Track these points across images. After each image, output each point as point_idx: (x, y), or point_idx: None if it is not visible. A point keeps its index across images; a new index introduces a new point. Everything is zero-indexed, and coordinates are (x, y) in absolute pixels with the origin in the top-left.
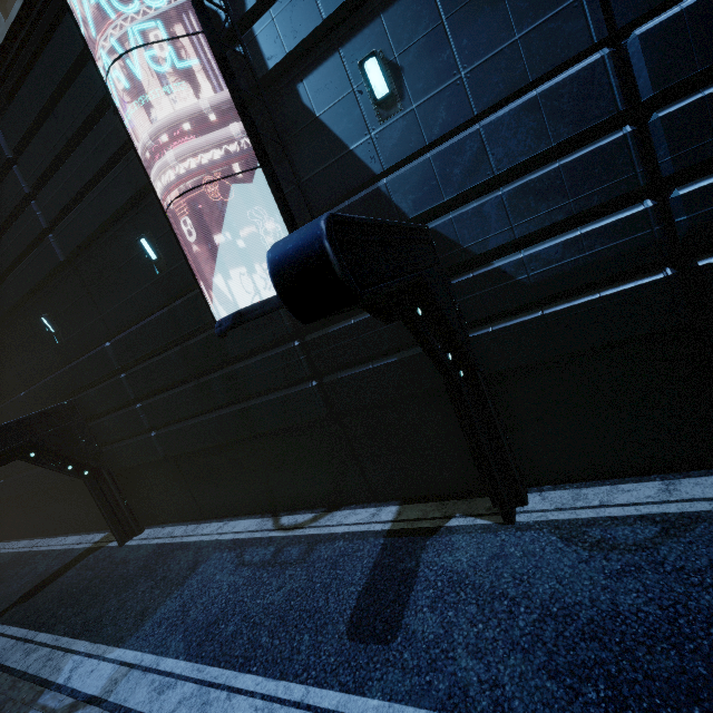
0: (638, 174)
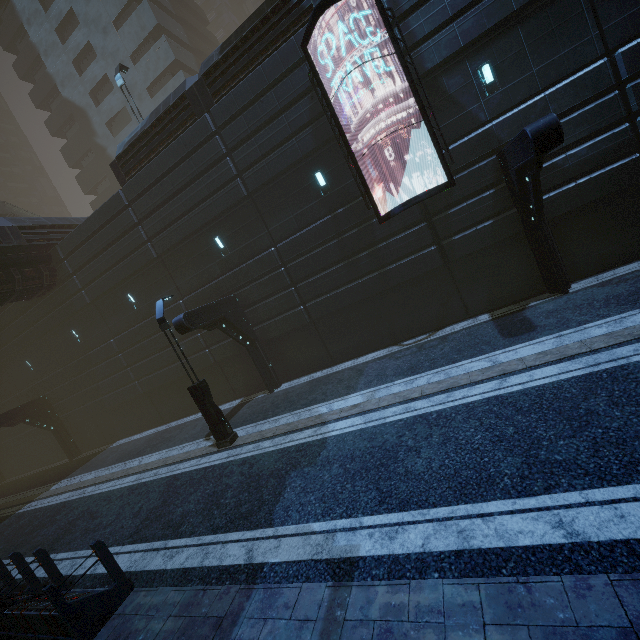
0: (622, 111)
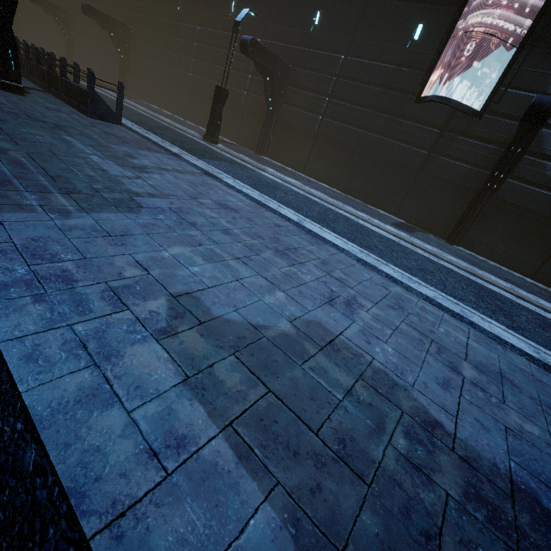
0: None
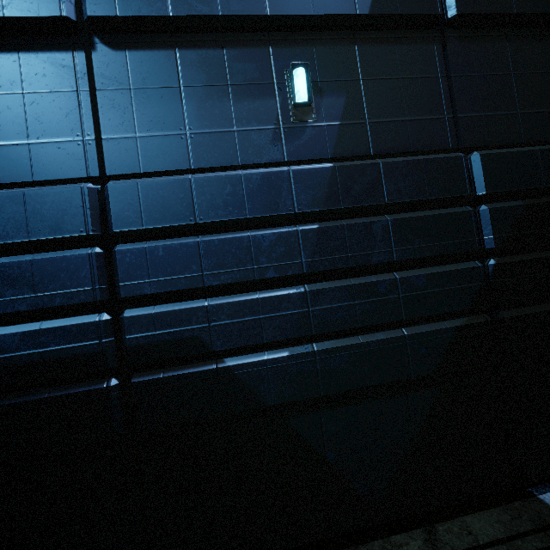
0: (96, 289)
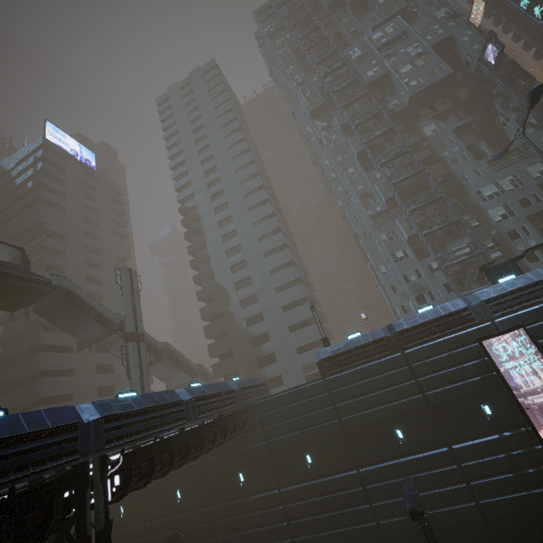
0: None
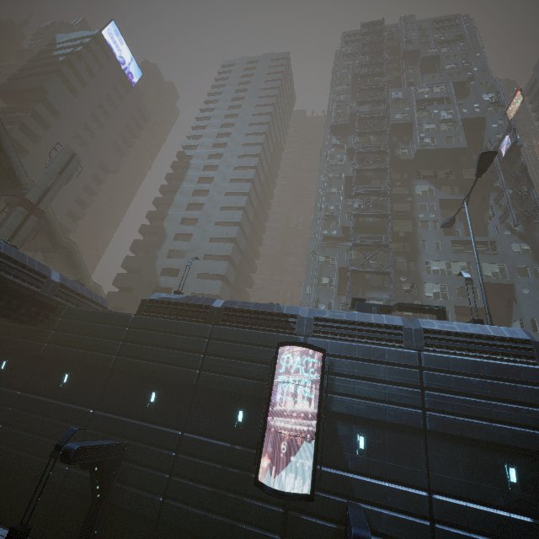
0: None
